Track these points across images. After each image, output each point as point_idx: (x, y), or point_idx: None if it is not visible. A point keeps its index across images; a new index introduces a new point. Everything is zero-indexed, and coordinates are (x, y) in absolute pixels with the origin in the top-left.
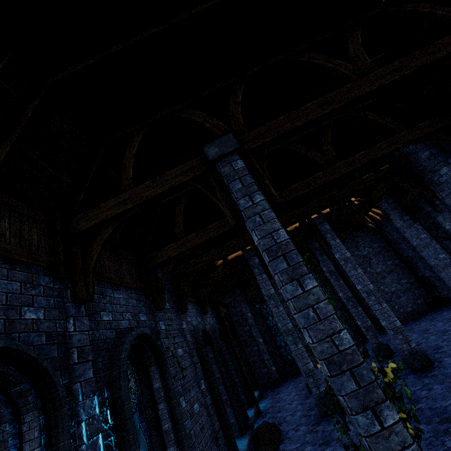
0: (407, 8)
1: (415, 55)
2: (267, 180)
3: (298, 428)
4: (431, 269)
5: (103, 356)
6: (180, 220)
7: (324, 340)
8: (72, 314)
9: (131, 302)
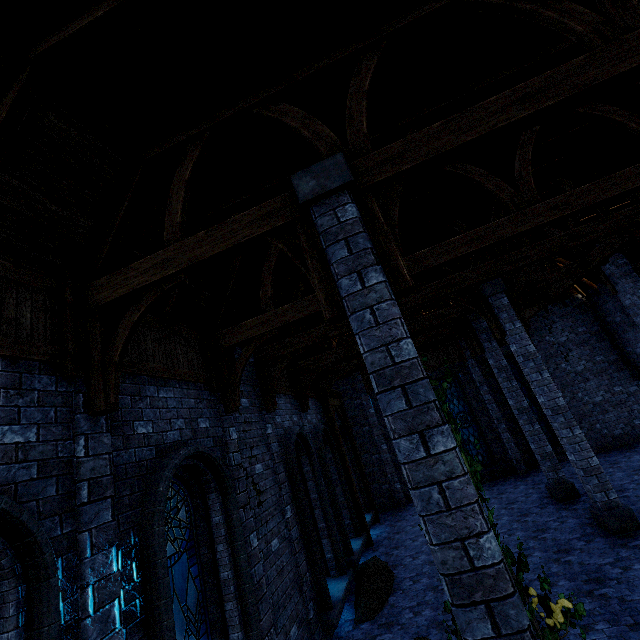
0: None
1: None
2: (394, 245)
3: (418, 578)
4: None
5: (132, 487)
6: (269, 281)
7: (450, 543)
8: (85, 431)
9: (186, 403)
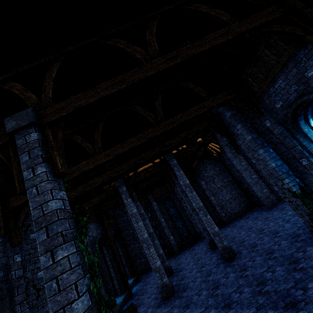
0: (192, 7)
1: (188, 47)
2: (56, 151)
3: (147, 310)
4: (249, 184)
5: None
6: None
7: (58, 311)
8: None
9: None
